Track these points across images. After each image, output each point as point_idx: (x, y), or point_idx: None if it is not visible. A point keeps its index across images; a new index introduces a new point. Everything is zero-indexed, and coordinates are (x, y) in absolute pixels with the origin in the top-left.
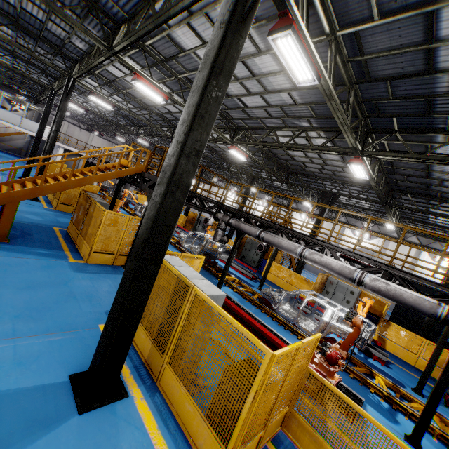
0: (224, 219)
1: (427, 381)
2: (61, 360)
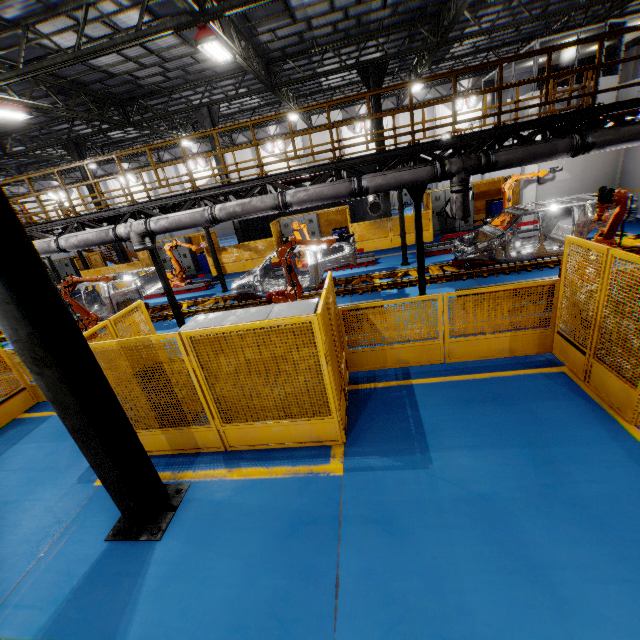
0: None
1: None
2: None
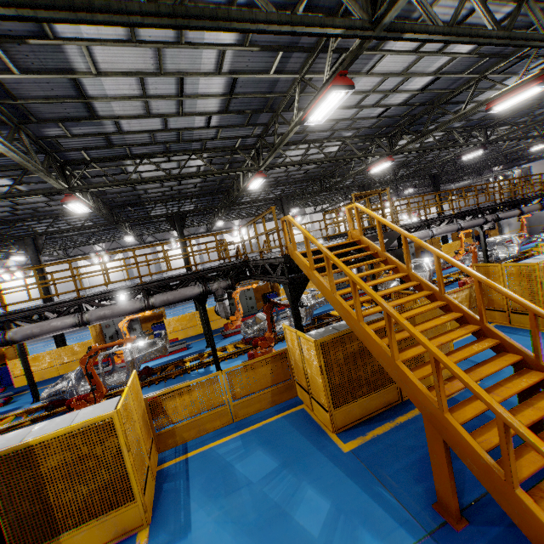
0: None
1: None
2: None
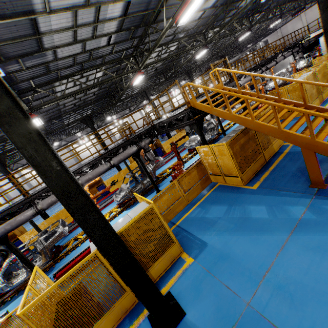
0: None
1: None
2: None
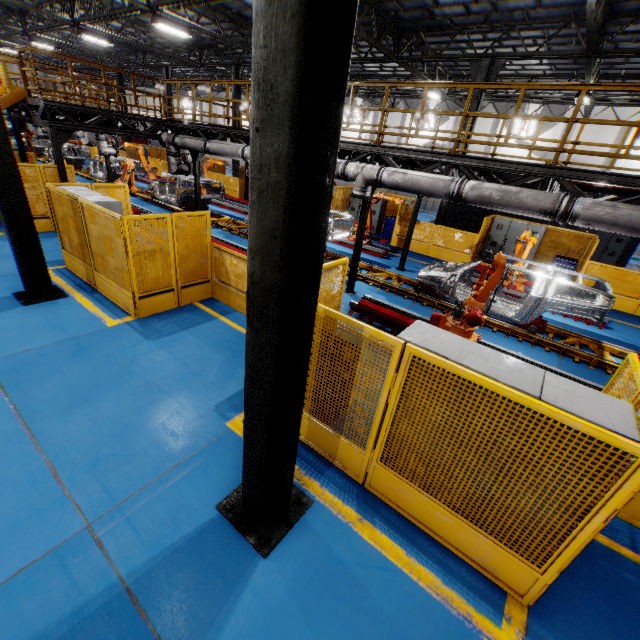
0: (169, 141)
1: (429, 262)
2: (5, 289)
